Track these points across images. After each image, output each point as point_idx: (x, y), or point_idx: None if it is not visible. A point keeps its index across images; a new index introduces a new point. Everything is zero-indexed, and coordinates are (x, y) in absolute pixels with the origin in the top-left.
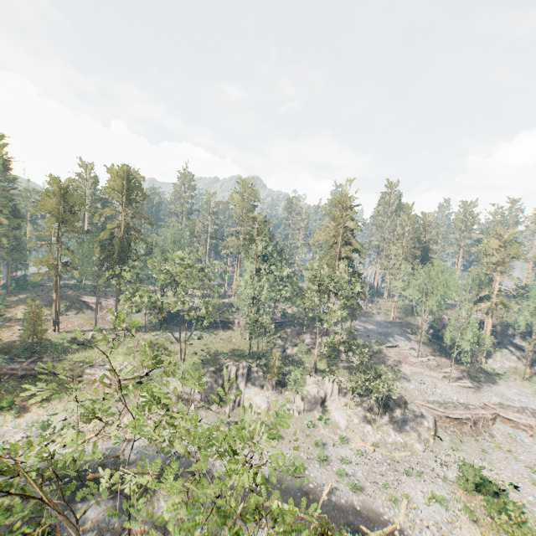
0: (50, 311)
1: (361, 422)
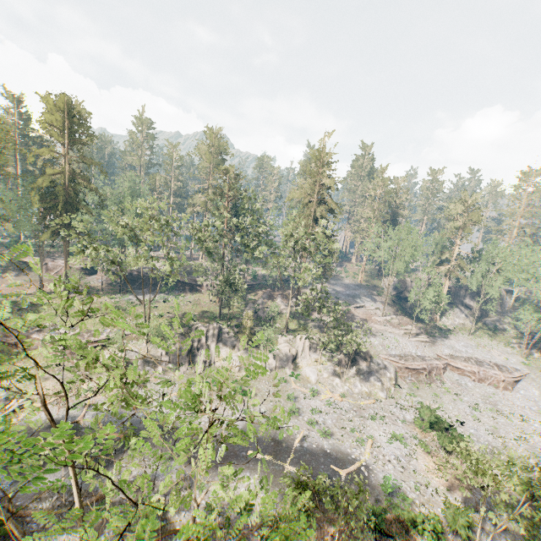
0: None
1: (330, 376)
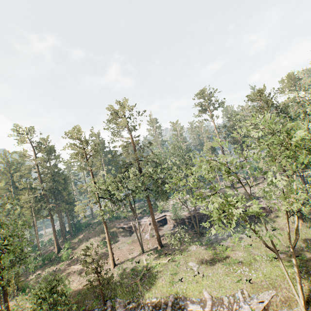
0: (102, 243)
1: None
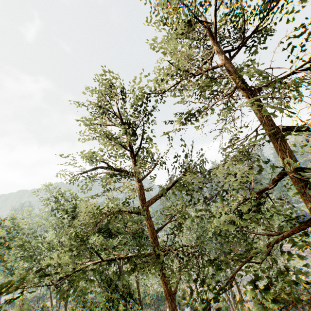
0: None
1: None
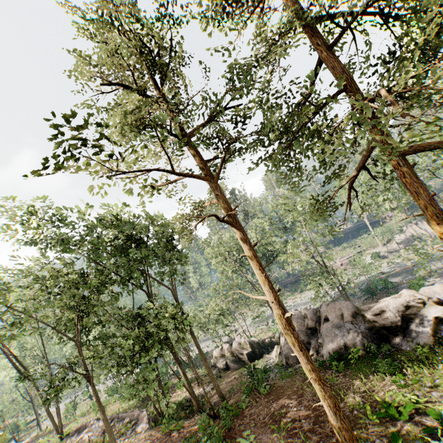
0: None
1: None
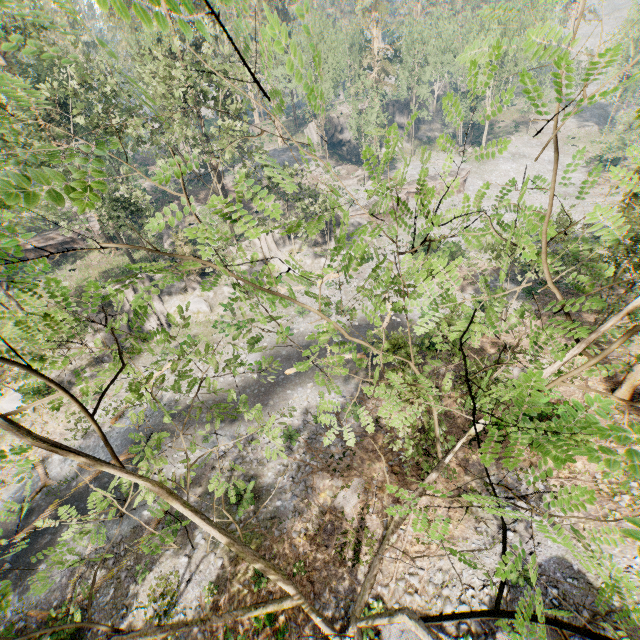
0: None
1: (314, 260)
